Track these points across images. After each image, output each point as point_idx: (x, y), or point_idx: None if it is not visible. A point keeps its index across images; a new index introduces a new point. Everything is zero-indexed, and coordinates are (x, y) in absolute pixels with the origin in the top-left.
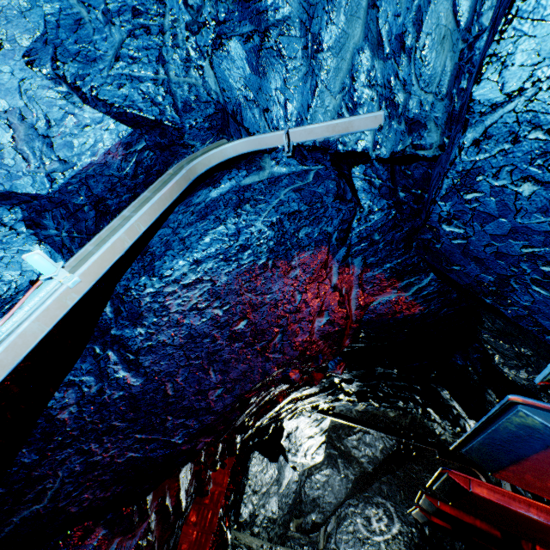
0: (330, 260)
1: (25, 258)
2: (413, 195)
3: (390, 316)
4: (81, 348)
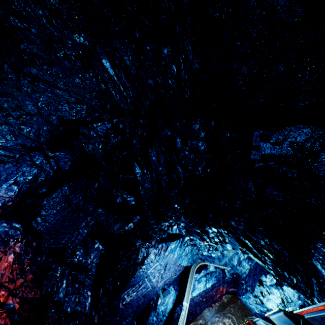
0: (220, 286)
1: (183, 303)
2: (236, 275)
3: (232, 292)
4: (177, 305)
